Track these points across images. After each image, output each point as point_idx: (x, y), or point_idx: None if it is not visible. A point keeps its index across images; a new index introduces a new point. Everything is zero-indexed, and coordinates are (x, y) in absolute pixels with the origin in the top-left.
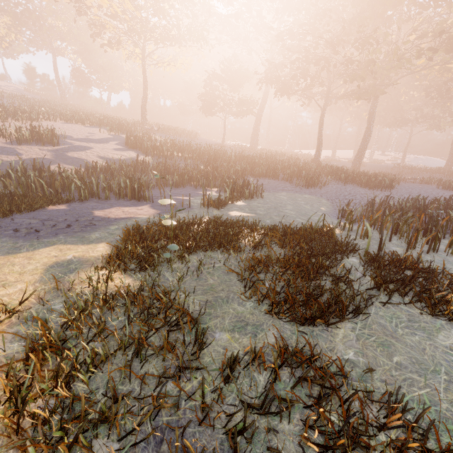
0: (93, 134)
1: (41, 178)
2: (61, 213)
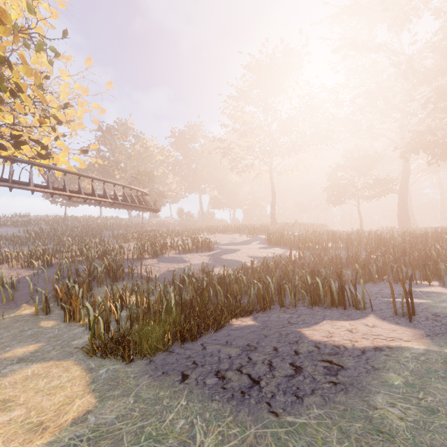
0: (234, 238)
1: (209, 283)
2: (256, 333)
